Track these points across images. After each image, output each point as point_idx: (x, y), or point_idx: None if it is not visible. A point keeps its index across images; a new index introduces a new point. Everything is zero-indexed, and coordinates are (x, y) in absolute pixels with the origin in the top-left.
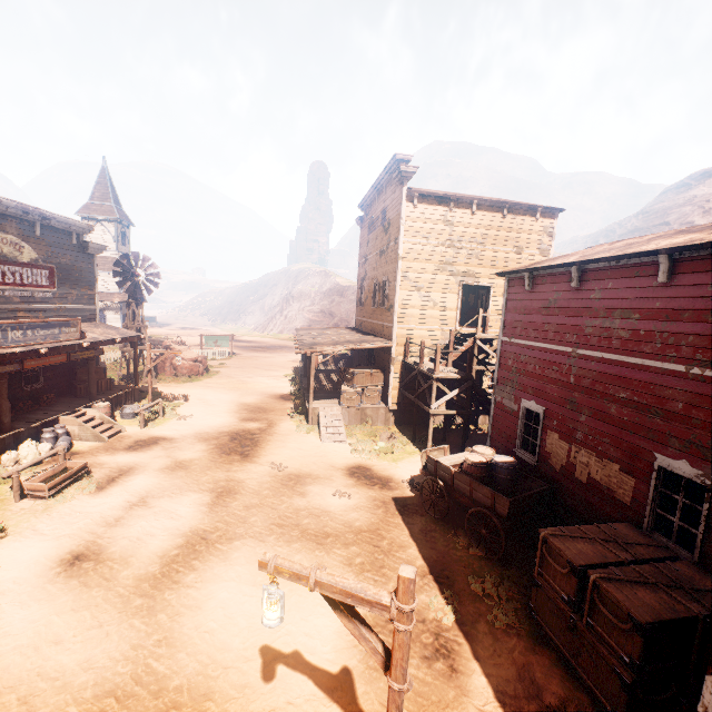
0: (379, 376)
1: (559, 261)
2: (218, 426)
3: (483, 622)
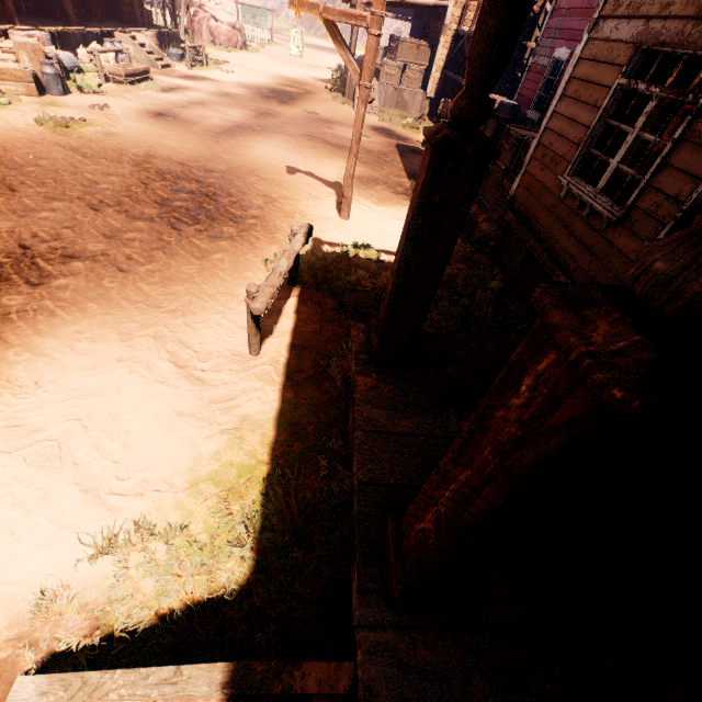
0: (426, 53)
1: None
2: (259, 83)
3: None
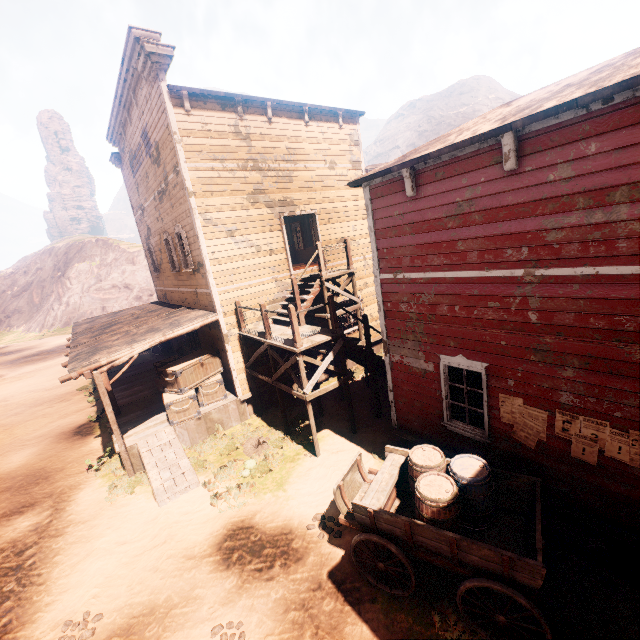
0: (214, 362)
1: (464, 136)
2: None
3: None
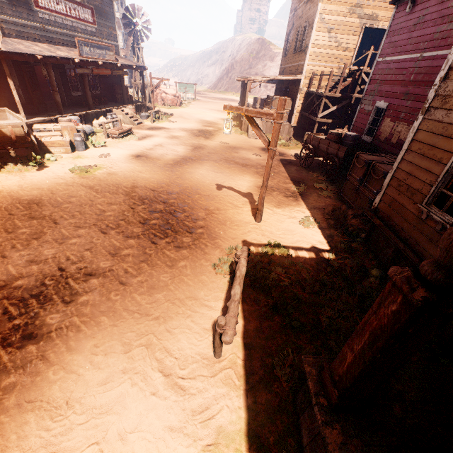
0: (289, 103)
1: None
2: (191, 127)
3: (316, 194)
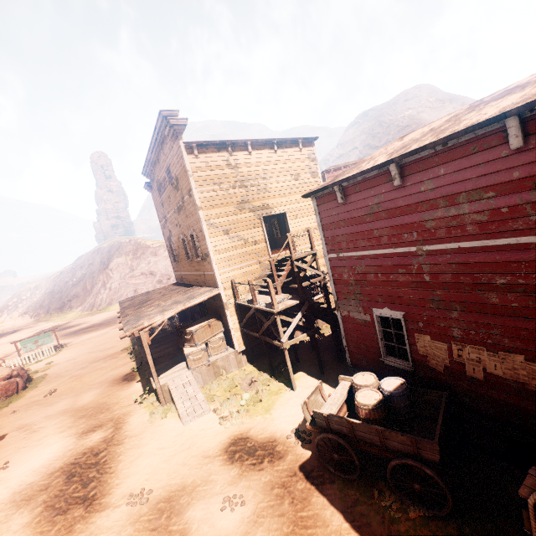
0: (218, 324)
1: (368, 165)
2: (47, 463)
3: None
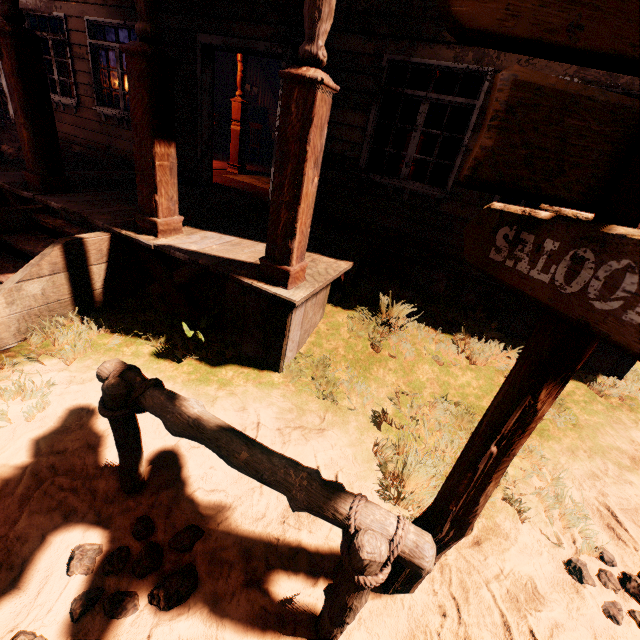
0: None
1: None
2: None
3: None
